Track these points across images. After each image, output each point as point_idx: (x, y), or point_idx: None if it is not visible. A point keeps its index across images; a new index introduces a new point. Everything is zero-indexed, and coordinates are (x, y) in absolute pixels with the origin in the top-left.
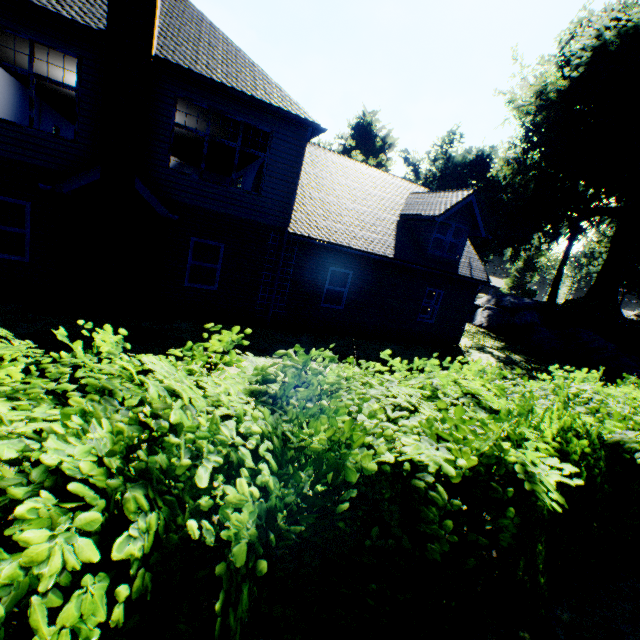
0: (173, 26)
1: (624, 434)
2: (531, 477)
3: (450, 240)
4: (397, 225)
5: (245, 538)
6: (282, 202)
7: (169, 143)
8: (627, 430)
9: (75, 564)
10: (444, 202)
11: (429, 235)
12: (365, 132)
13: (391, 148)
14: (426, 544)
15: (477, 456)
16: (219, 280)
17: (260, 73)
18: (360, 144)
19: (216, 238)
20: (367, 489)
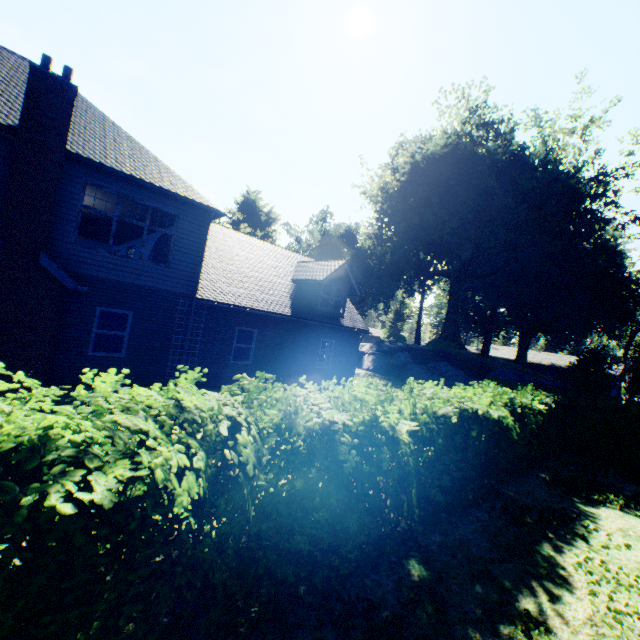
0: (79, 124)
1: (447, 409)
2: (394, 428)
3: (334, 299)
4: (291, 288)
5: (251, 460)
6: (190, 272)
7: (77, 222)
8: (448, 406)
9: (182, 463)
10: (326, 269)
11: (318, 295)
12: (251, 208)
13: (275, 222)
14: (343, 465)
15: (364, 420)
16: (127, 346)
17: (164, 167)
18: (247, 217)
19: (124, 306)
20: (306, 450)
